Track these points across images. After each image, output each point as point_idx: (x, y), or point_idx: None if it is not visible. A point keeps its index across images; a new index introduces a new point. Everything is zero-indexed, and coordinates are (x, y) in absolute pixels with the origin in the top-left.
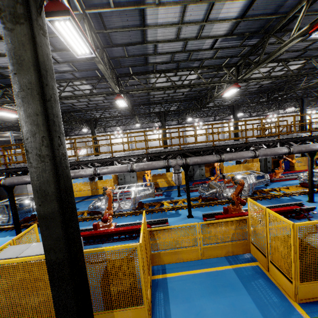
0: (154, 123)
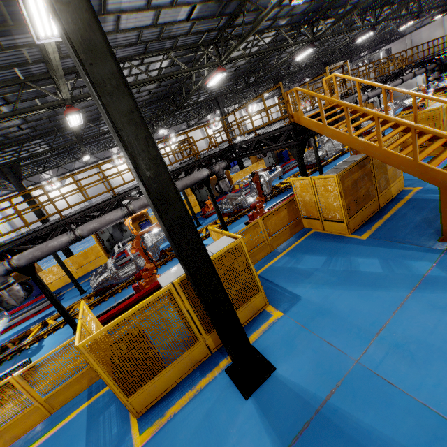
0: (42, 175)
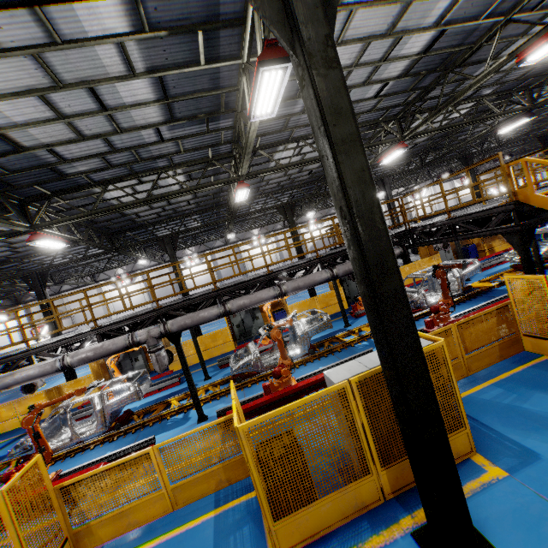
0: (185, 250)
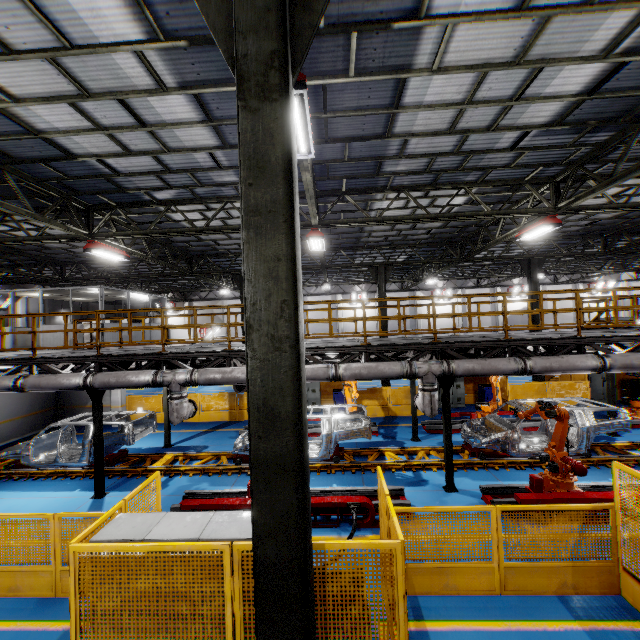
0: (354, 286)
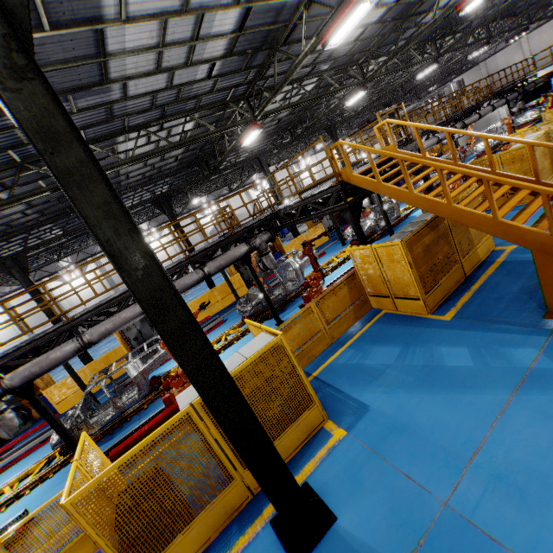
0: (58, 263)
